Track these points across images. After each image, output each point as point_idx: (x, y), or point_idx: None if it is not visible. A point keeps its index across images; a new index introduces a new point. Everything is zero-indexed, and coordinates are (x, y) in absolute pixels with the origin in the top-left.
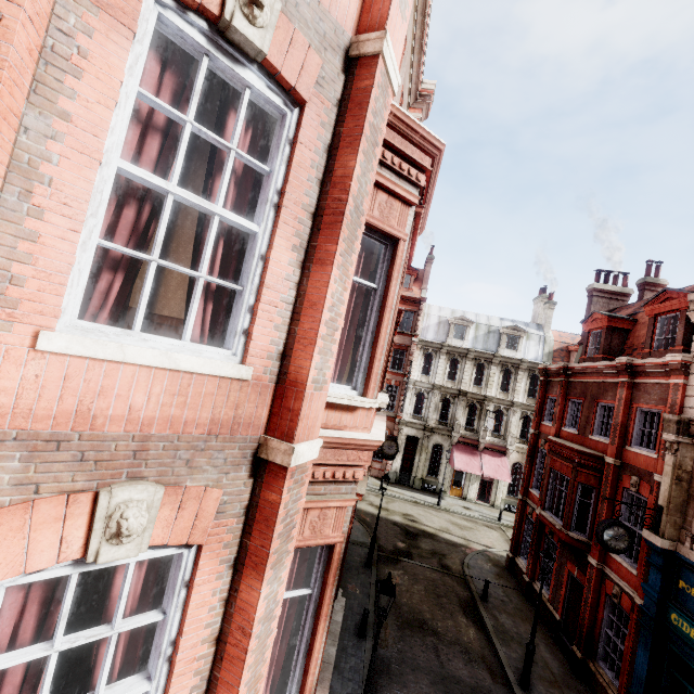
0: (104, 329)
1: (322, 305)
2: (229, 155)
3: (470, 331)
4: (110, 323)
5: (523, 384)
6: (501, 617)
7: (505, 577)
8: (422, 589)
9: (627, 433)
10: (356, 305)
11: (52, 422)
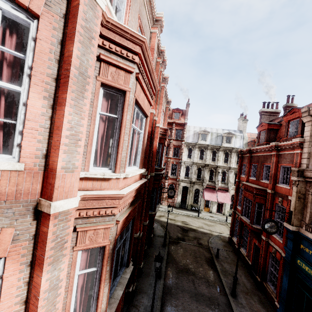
0: None
1: (61, 127)
2: None
3: (208, 136)
4: None
5: (234, 159)
6: (224, 265)
7: (228, 246)
8: (188, 254)
9: (276, 178)
10: (109, 127)
11: None
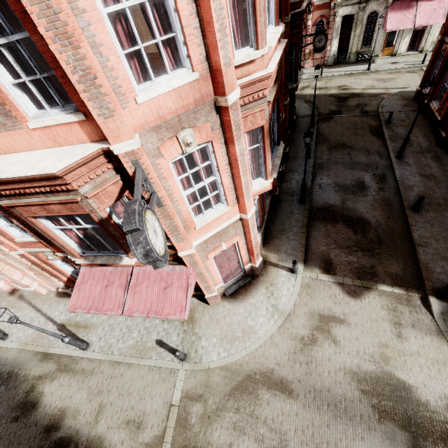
0: (146, 86)
1: (212, 22)
2: None
3: None
4: (144, 80)
5: None
6: (397, 129)
7: (410, 105)
8: (345, 129)
9: None
10: None
11: (155, 122)
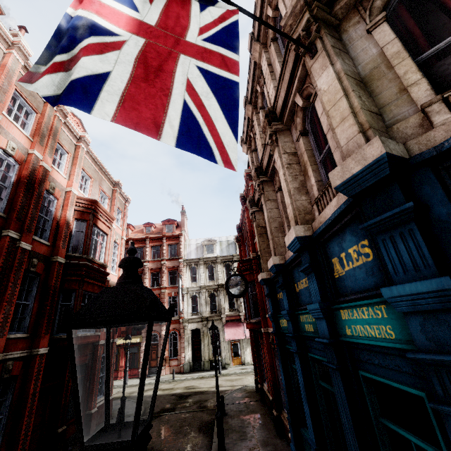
0: None
1: None
2: None
3: (217, 247)
4: None
5: None
6: (232, 421)
7: (252, 396)
8: (168, 427)
9: (253, 234)
10: None
11: None
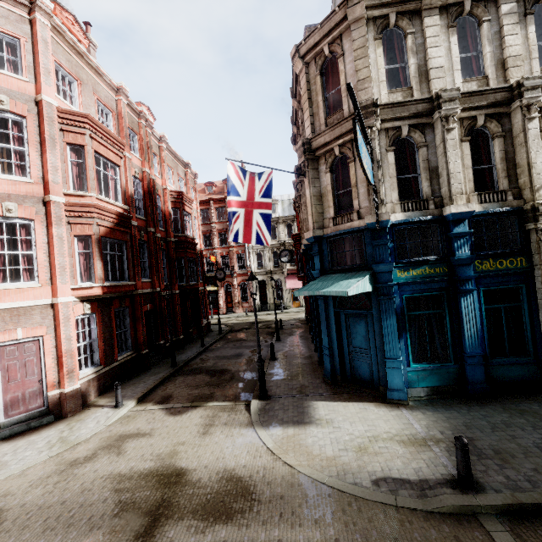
0: None
1: (47, 162)
2: (10, 134)
3: (279, 206)
4: None
5: None
6: (286, 331)
7: (302, 322)
8: (248, 334)
9: None
10: (80, 169)
11: None
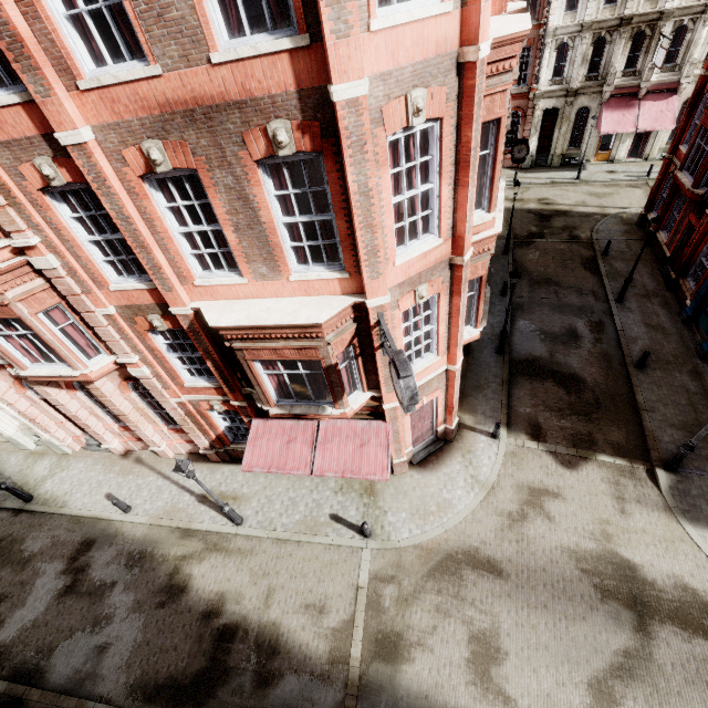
0: (402, 251)
1: (466, 205)
2: (417, 166)
3: None
4: (396, 243)
5: None
6: (616, 264)
7: (633, 232)
8: (550, 259)
9: None
10: (478, 163)
11: (401, 279)
